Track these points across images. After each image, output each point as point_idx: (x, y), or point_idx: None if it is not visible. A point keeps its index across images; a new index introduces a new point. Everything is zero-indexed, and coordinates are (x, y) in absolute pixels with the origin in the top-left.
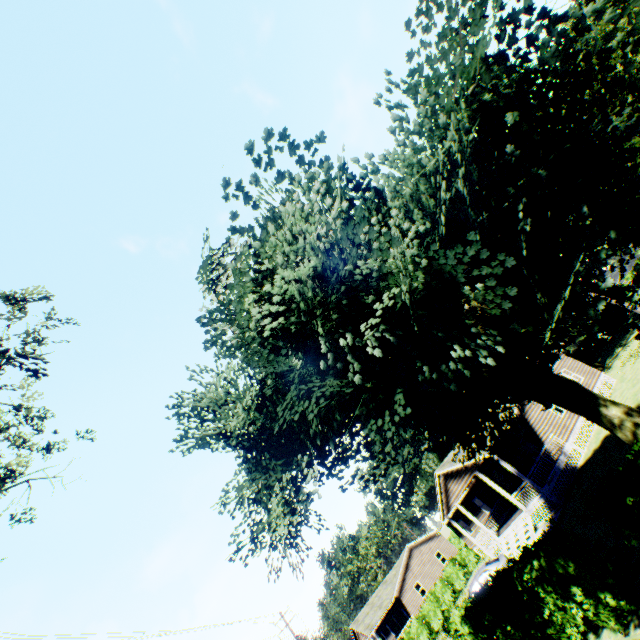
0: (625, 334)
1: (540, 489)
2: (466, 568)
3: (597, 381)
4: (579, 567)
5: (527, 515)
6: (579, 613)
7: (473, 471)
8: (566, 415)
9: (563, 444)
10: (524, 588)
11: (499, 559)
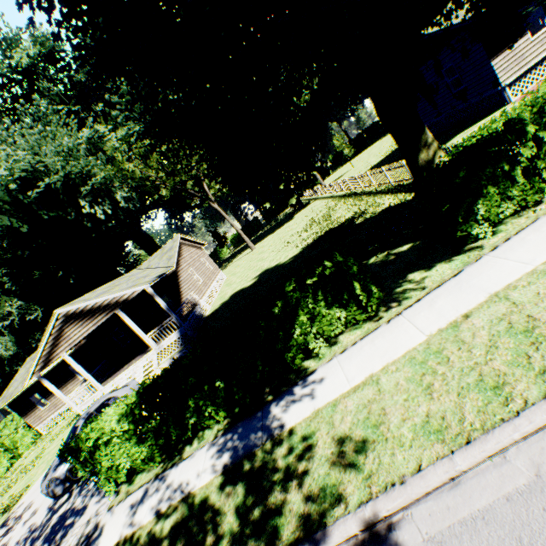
0: (222, 266)
1: (183, 324)
2: (16, 452)
3: (220, 273)
4: (362, 266)
5: (155, 353)
6: (343, 314)
7: (116, 309)
8: (203, 284)
9: (200, 300)
10: (281, 312)
11: (130, 384)
